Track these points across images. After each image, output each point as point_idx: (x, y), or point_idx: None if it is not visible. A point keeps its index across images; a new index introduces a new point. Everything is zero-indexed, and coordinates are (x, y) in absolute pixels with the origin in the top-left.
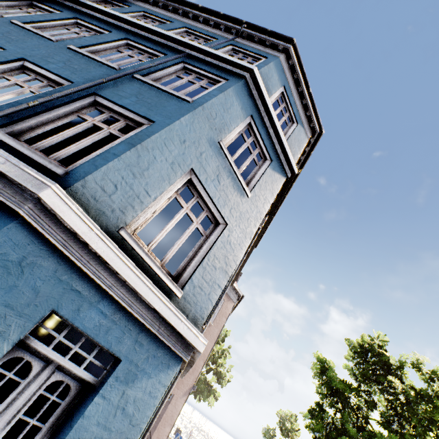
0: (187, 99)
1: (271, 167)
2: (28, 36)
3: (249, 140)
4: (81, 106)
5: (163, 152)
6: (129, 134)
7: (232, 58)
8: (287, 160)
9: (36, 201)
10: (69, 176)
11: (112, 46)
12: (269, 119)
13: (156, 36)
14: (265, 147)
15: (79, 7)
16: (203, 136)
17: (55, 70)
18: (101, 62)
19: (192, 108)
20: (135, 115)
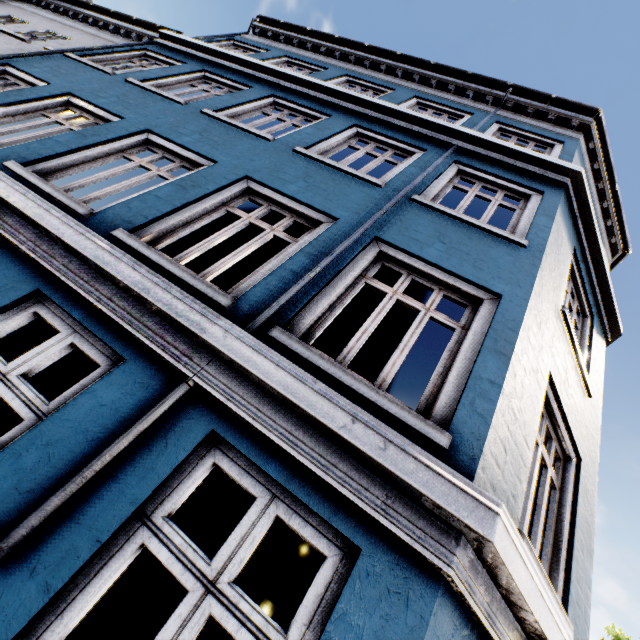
0: (520, 242)
1: (594, 330)
2: (233, 134)
3: (568, 288)
4: (366, 264)
5: (529, 355)
6: (475, 325)
7: (537, 153)
8: (608, 313)
9: (461, 537)
10: (455, 447)
11: (341, 139)
12: (591, 248)
13: (397, 118)
14: (584, 295)
15: (271, 79)
16: (550, 305)
17: (299, 195)
18: (353, 175)
19: (535, 259)
20: (456, 279)
